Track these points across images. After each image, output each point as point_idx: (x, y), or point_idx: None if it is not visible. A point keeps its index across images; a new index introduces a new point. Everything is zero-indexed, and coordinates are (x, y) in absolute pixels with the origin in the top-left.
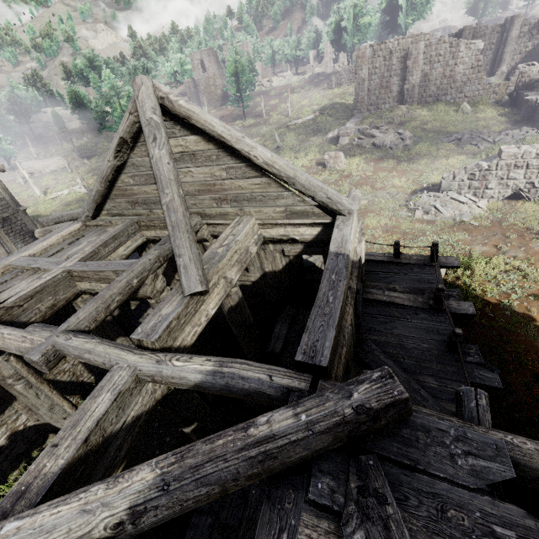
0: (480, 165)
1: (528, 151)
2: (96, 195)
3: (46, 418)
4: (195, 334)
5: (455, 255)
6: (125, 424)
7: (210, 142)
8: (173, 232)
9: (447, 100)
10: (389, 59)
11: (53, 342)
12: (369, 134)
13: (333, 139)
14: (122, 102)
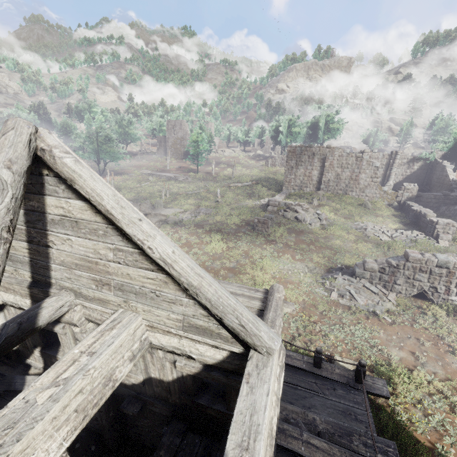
0: (389, 262)
1: (431, 259)
2: None
3: None
4: None
5: (373, 357)
6: None
7: (99, 214)
8: None
9: (353, 195)
10: (312, 158)
11: None
12: (293, 209)
13: (264, 205)
14: (99, 139)
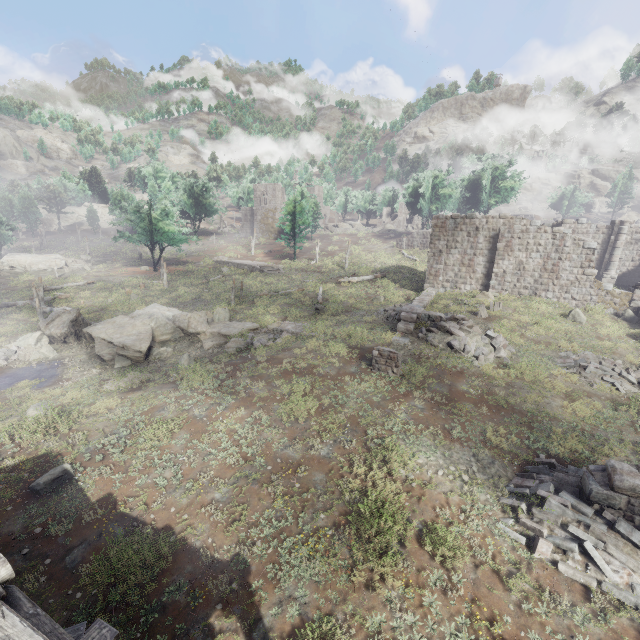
0: None
1: None
2: None
3: None
4: None
5: None
6: None
7: None
8: None
9: (548, 298)
10: (474, 235)
11: None
12: (444, 327)
13: (392, 318)
14: (153, 214)
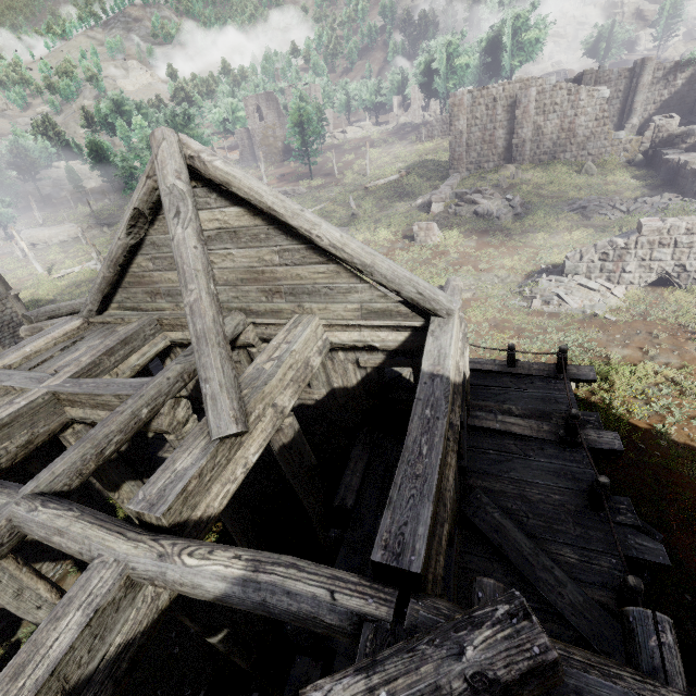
0: (614, 242)
1: (676, 225)
2: (102, 283)
3: (10, 608)
4: (227, 496)
5: (587, 361)
6: (104, 659)
7: (258, 216)
8: (198, 346)
9: (566, 159)
10: (493, 108)
11: (10, 513)
12: (469, 200)
13: (424, 205)
14: None
